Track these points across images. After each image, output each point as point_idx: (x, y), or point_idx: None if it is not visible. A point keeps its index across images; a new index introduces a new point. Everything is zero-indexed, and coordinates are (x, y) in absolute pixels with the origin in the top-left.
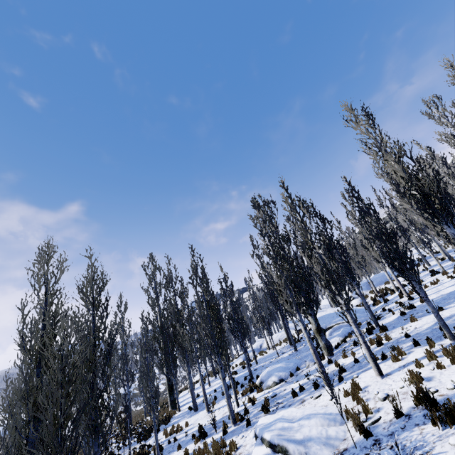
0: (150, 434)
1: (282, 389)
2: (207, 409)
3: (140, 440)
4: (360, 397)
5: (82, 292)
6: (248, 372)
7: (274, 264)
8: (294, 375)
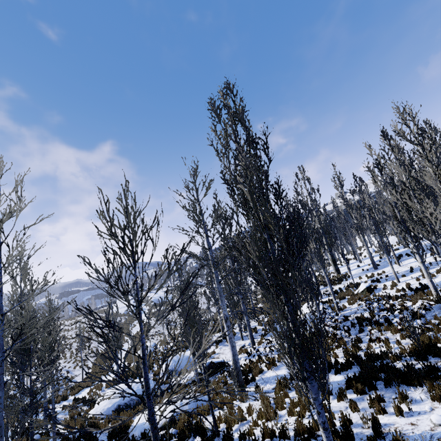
0: (340, 281)
1: None
2: (399, 264)
3: (335, 284)
4: None
5: (378, 168)
6: (403, 251)
7: None
8: None
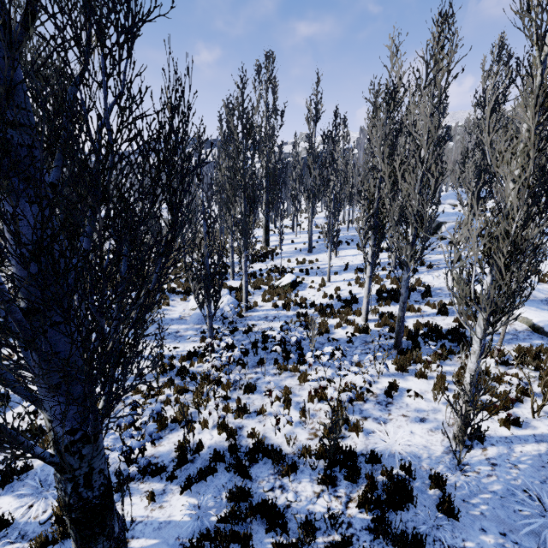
0: (265, 259)
1: (426, 257)
2: (336, 254)
3: (258, 261)
4: (546, 274)
5: (390, 104)
6: (345, 236)
7: (463, 145)
8: (428, 250)
